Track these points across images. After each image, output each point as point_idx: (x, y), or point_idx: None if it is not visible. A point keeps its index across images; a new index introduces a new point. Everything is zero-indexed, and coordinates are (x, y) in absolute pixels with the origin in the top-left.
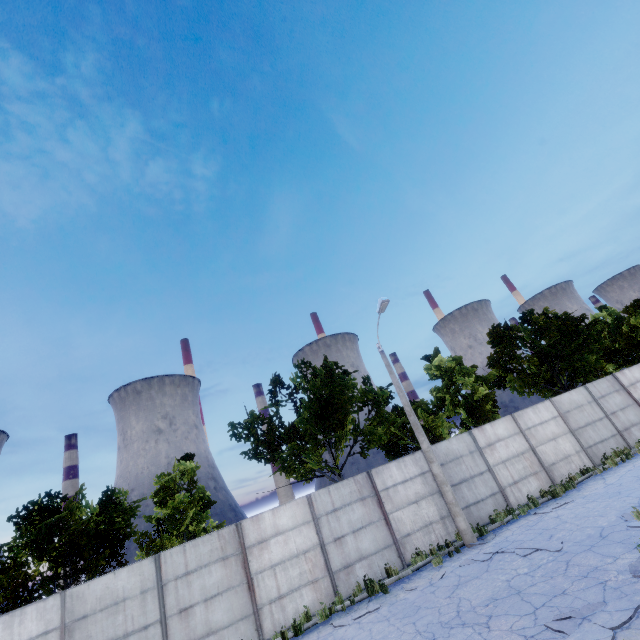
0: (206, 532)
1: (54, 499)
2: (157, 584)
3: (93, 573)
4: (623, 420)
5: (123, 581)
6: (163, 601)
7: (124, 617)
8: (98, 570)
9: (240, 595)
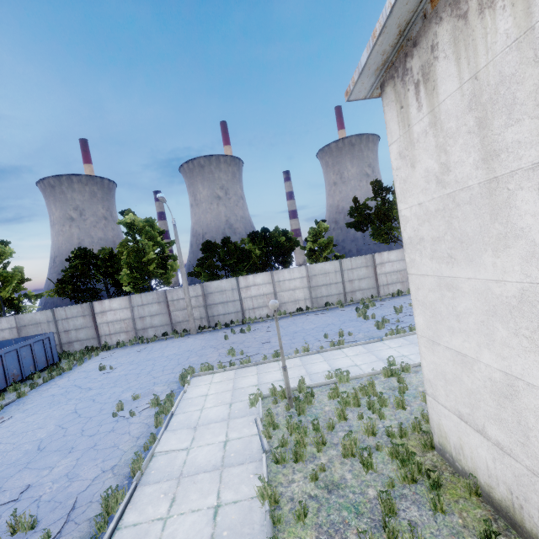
0: (337, 257)
1: (266, 231)
2: (340, 270)
3: (289, 264)
4: None
5: (328, 266)
6: (343, 276)
7: (329, 278)
8: (292, 263)
9: (372, 280)
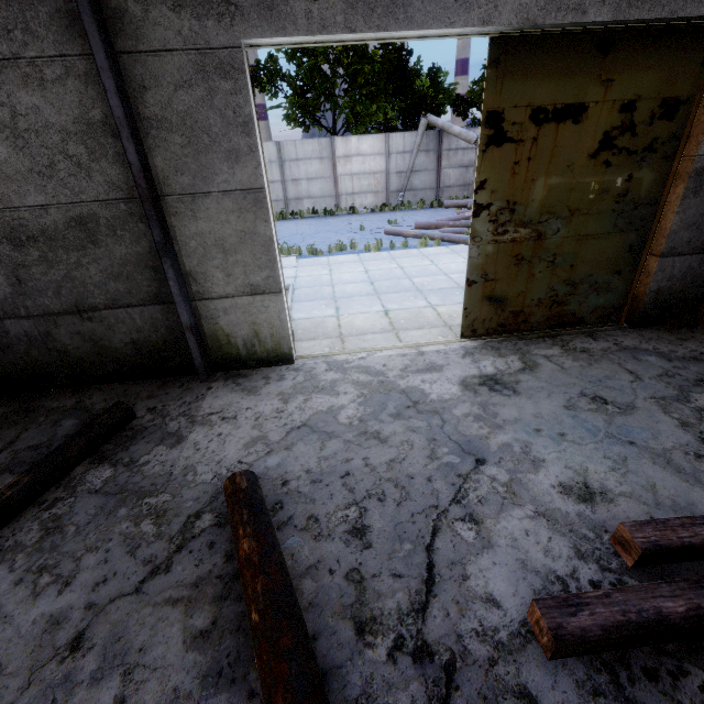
0: None
1: None
2: None
3: None
4: (302, 190)
5: None
6: None
7: None
8: None
9: None
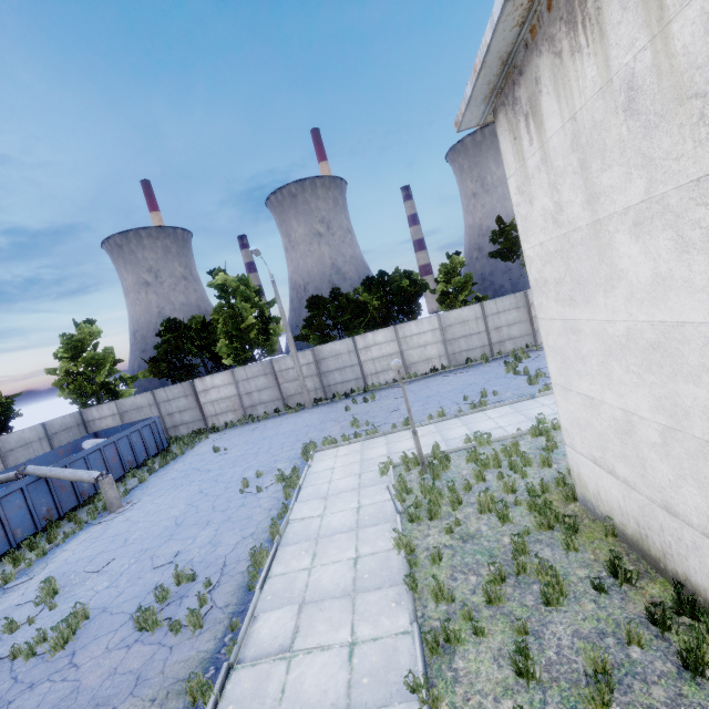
0: (478, 300)
1: (384, 275)
2: (483, 316)
3: (417, 314)
4: None
5: (466, 313)
6: (487, 323)
7: (468, 328)
8: (420, 313)
9: (526, 325)
